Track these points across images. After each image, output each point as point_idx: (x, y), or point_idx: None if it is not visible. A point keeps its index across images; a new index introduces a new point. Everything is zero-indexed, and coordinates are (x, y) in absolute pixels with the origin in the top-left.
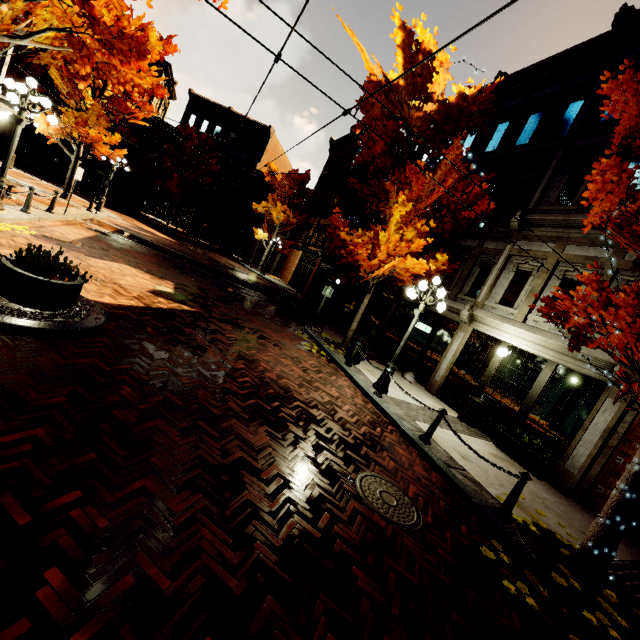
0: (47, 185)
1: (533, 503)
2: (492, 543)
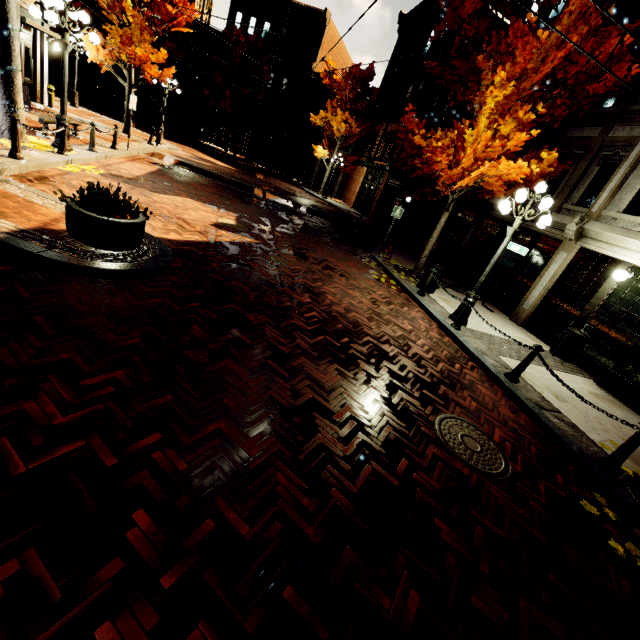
0: (110, 121)
1: None
2: (594, 496)
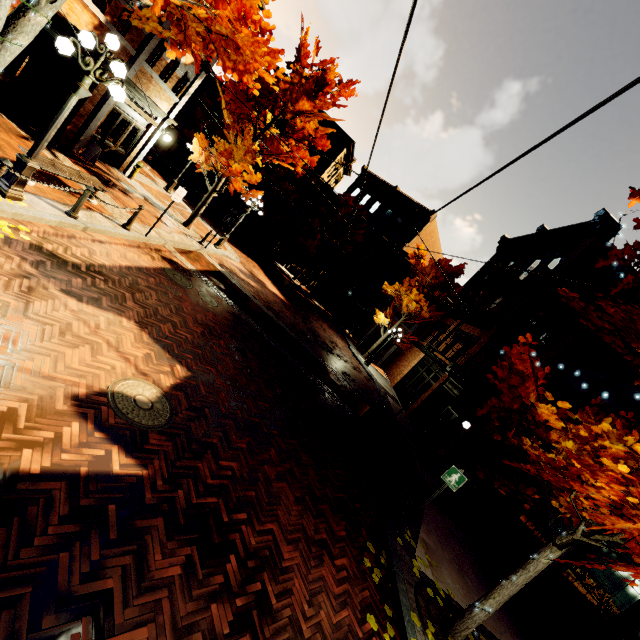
0: (190, 213)
1: None
2: None
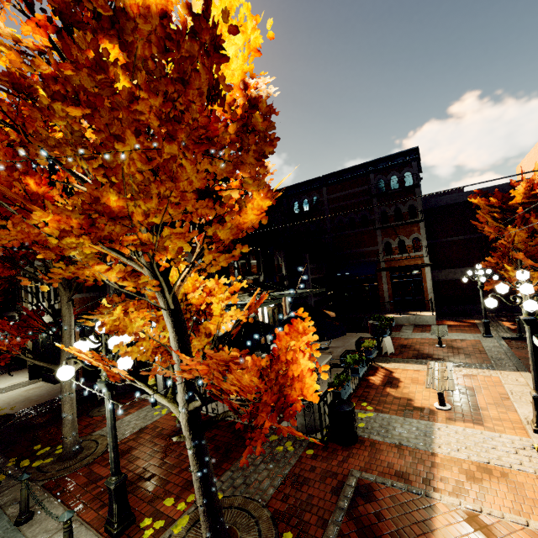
0: None
1: (10, 405)
2: None
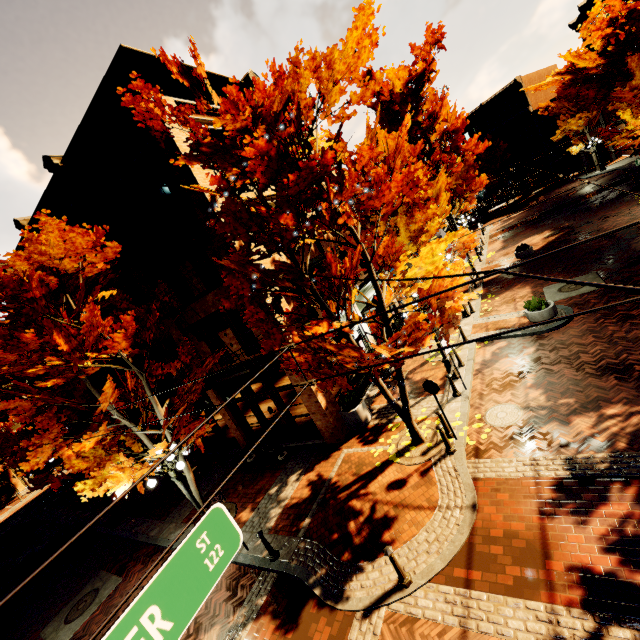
0: None
1: None
2: None
